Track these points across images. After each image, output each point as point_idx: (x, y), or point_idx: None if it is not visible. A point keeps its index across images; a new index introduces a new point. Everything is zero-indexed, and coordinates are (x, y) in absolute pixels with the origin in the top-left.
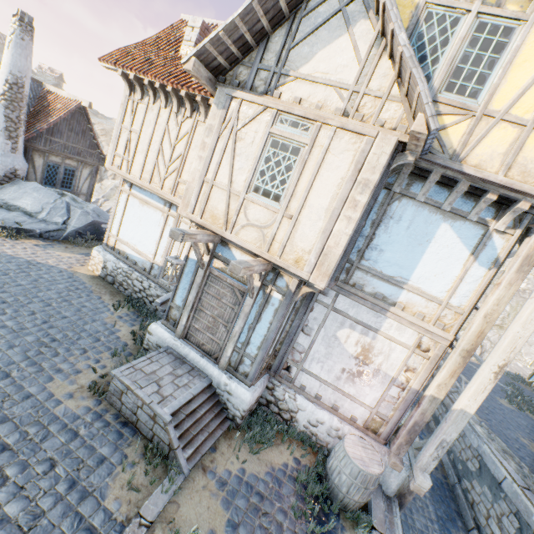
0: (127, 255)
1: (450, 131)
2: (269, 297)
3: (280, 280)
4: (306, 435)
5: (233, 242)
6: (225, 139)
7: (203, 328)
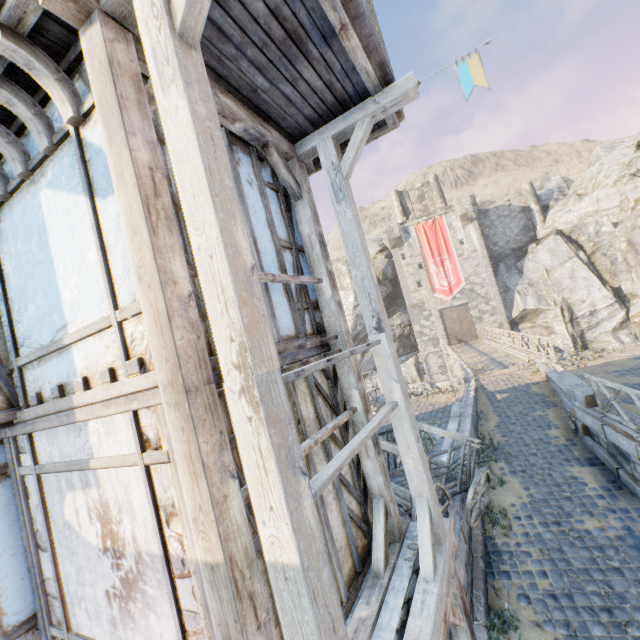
0: None
1: None
2: None
3: None
4: None
5: None
6: None
7: None
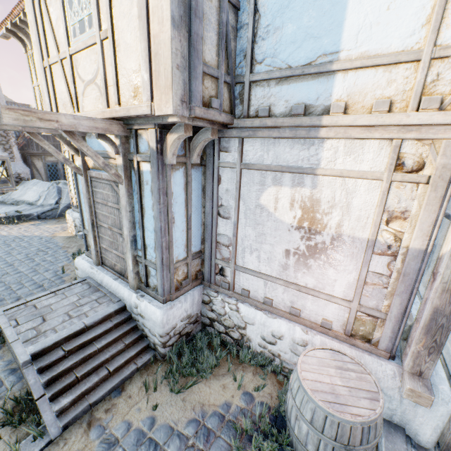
0: None
1: None
2: (140, 175)
3: (142, 143)
4: (266, 358)
5: None
6: None
7: (108, 246)
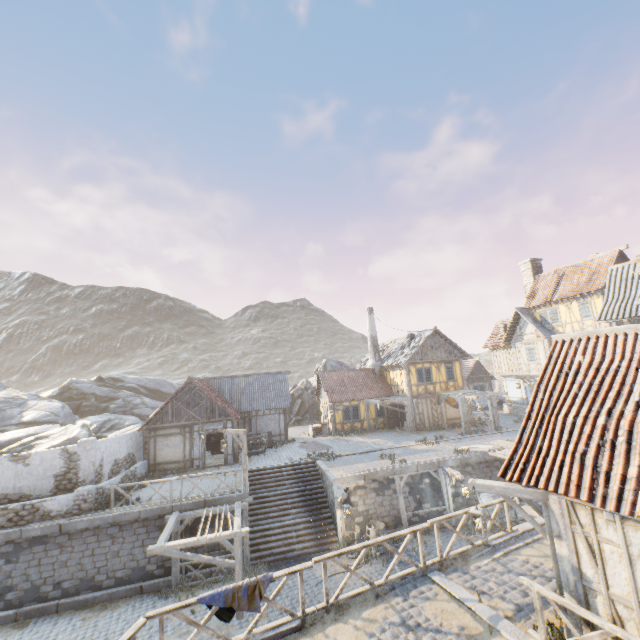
0: (514, 401)
1: (559, 330)
2: None
3: None
4: None
5: (532, 375)
6: (518, 353)
7: None
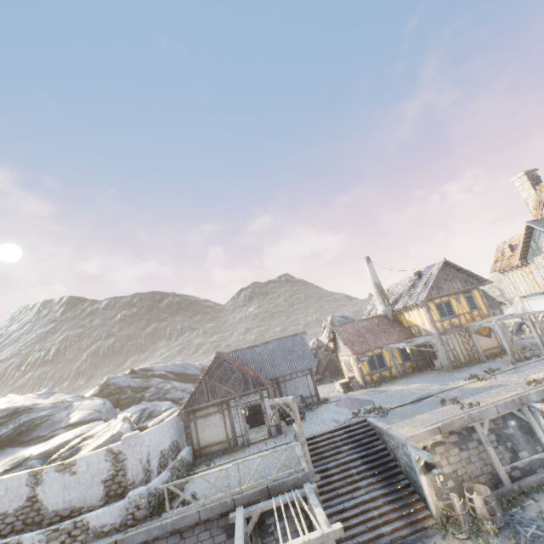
0: (543, 320)
1: None
2: None
3: None
4: None
5: None
6: (540, 268)
7: None
